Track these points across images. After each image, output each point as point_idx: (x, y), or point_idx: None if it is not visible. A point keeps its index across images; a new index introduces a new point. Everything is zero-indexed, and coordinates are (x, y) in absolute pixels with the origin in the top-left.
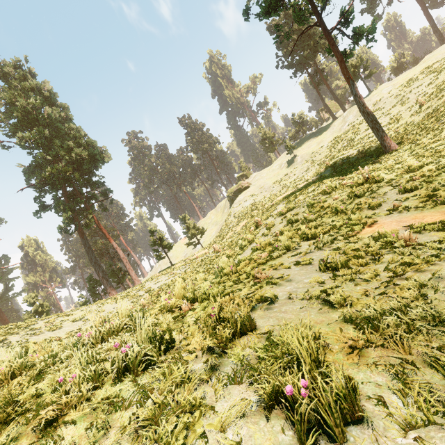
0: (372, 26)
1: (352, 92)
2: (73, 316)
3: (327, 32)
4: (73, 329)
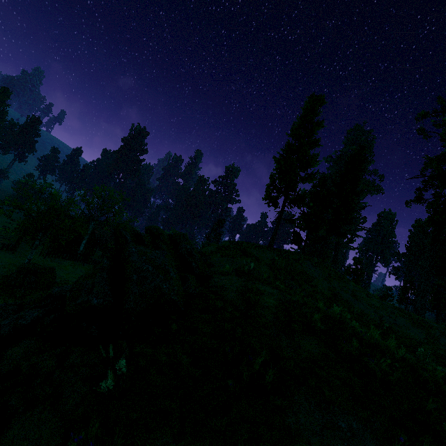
0: None
1: None
2: (371, 301)
3: None
4: (364, 310)
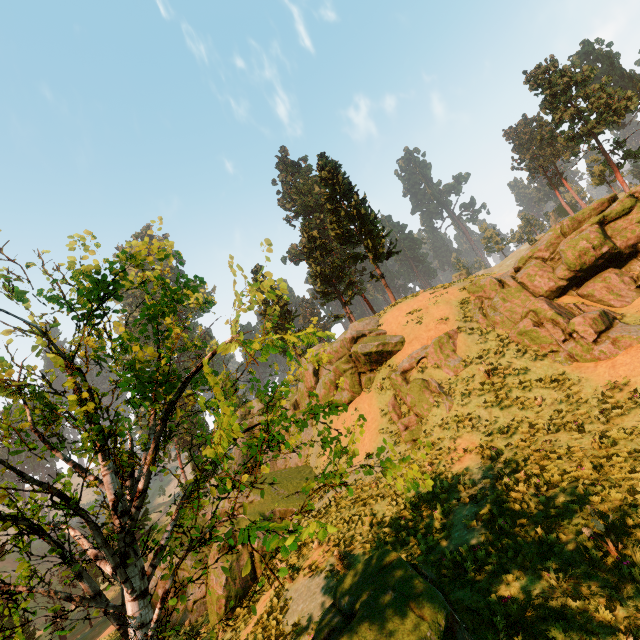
0: (638, 150)
1: (626, 191)
2: None
3: (606, 153)
4: None
